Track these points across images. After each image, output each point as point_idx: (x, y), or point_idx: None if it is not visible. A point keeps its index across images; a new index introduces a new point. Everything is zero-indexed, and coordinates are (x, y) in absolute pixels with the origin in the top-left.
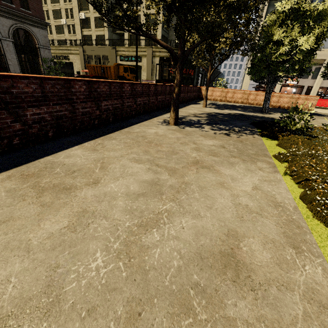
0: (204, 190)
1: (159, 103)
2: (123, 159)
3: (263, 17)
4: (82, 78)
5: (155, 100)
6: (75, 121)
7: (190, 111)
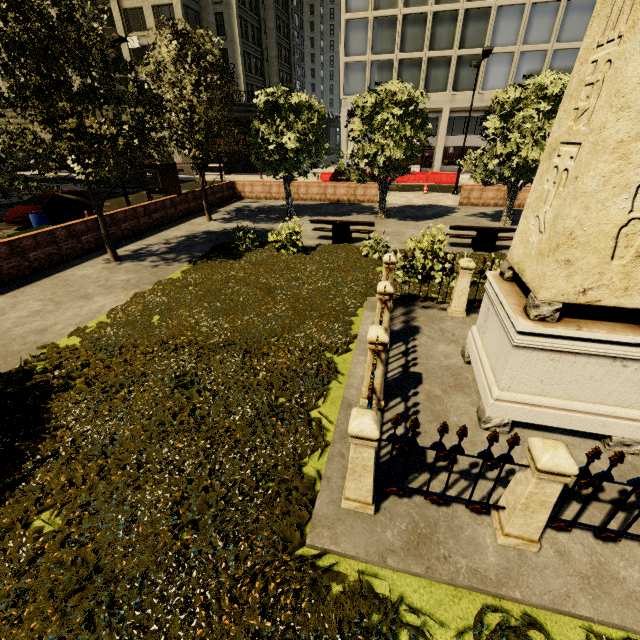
0: (66, 310)
1: (128, 231)
2: (32, 300)
3: (343, 46)
4: (0, 242)
5: (117, 230)
6: (3, 276)
7: (171, 235)
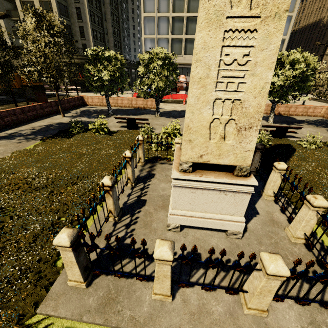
0: None
1: (9, 122)
2: None
3: (143, 30)
4: None
5: (2, 122)
6: None
7: (37, 125)
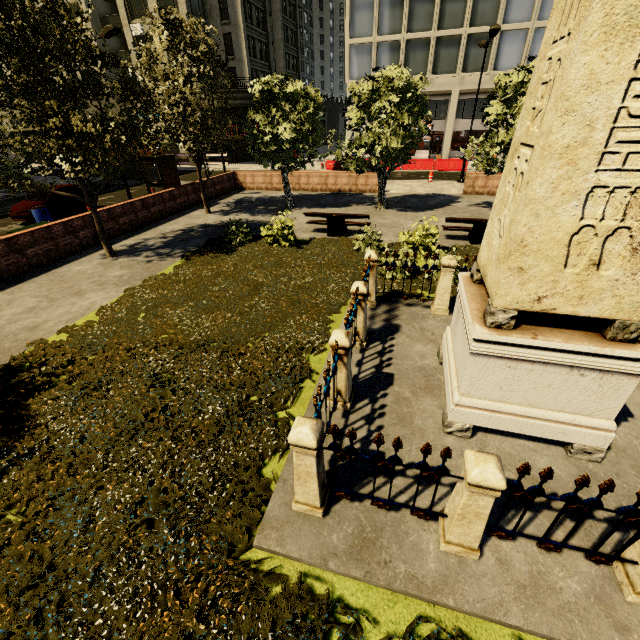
0: (58, 307)
1: (126, 226)
2: (27, 297)
3: (348, 28)
4: None
5: (115, 225)
6: (2, 273)
7: (168, 229)
